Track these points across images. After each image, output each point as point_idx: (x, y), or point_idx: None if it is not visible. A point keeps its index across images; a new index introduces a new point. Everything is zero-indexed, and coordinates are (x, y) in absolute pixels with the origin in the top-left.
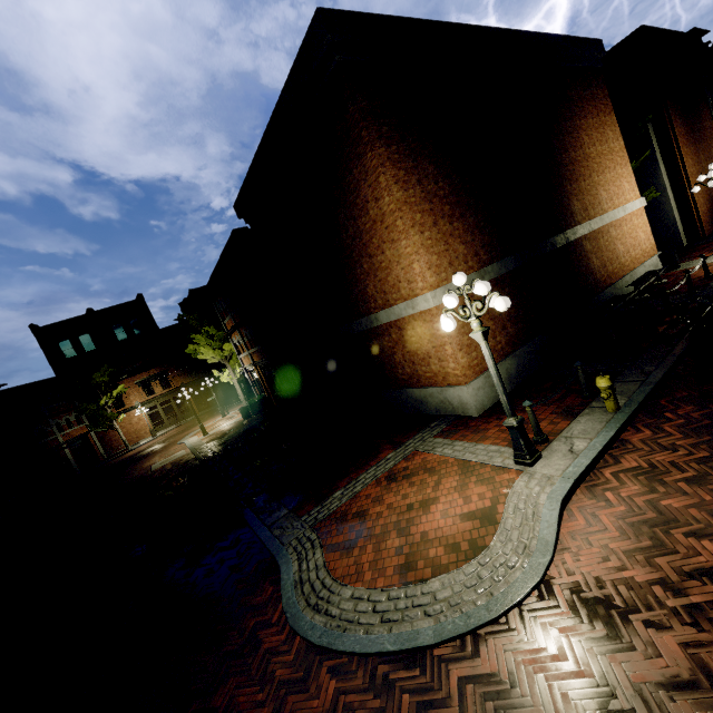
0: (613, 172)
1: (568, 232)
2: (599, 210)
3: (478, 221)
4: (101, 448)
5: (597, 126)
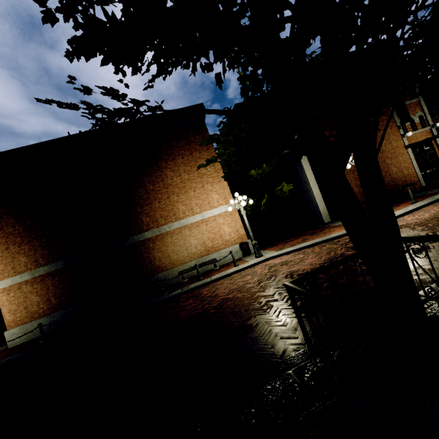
0: (199, 189)
1: (126, 239)
2: (173, 219)
3: (42, 242)
4: None
5: (188, 161)
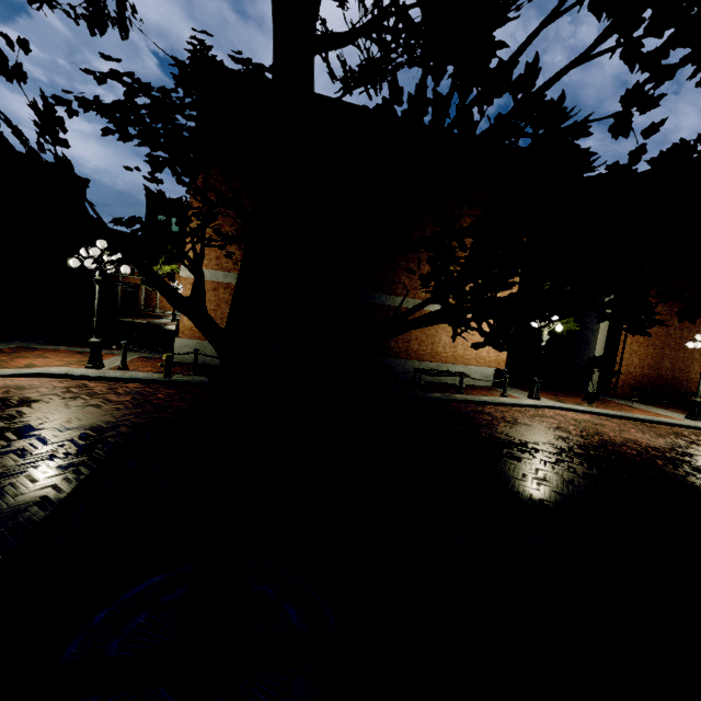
0: None
1: (372, 294)
2: None
3: None
4: (144, 300)
5: None
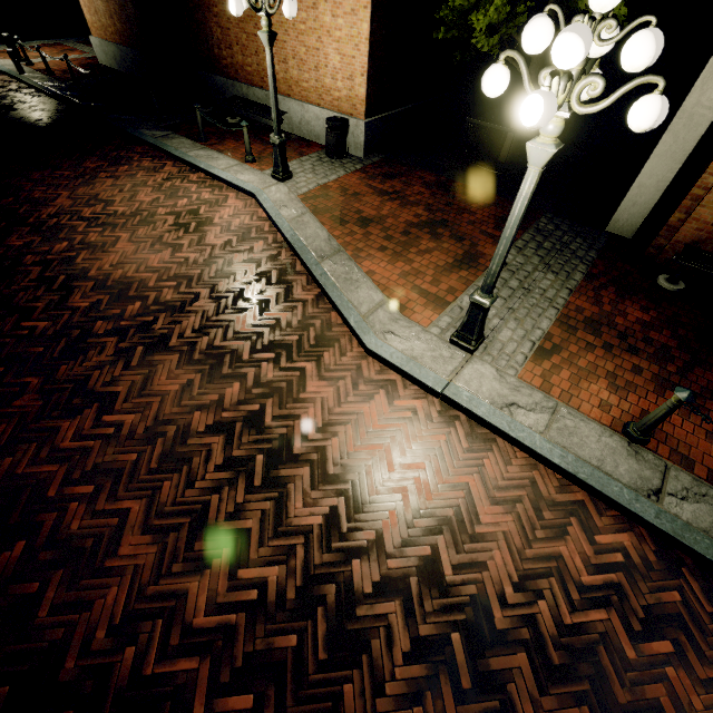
0: None
1: None
2: None
3: None
4: None
5: None
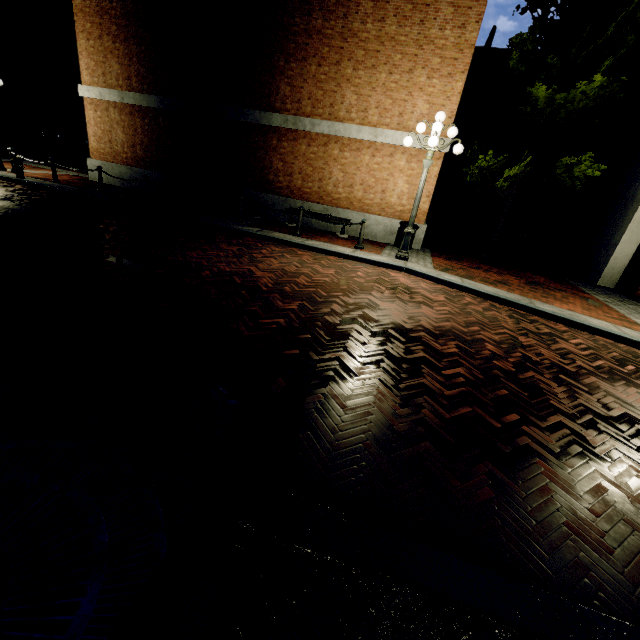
0: (401, 75)
1: (244, 110)
2: (326, 113)
3: (140, 51)
4: None
5: None
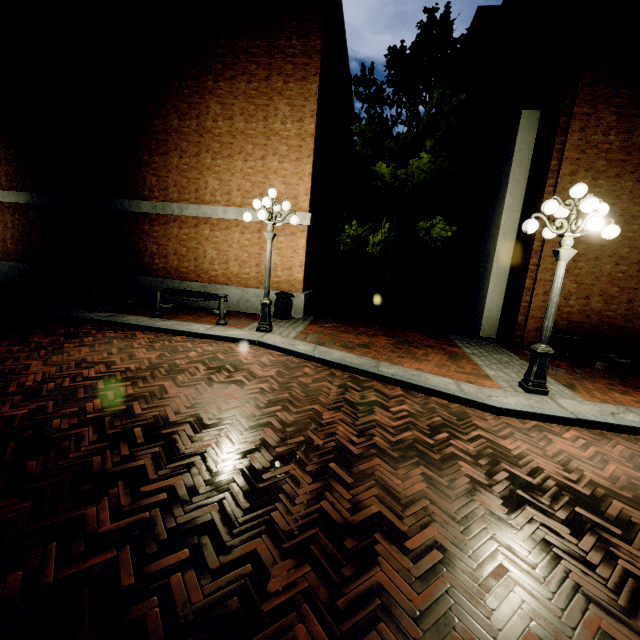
0: (255, 161)
1: (113, 200)
2: (193, 197)
3: (9, 154)
4: None
5: (256, 94)
